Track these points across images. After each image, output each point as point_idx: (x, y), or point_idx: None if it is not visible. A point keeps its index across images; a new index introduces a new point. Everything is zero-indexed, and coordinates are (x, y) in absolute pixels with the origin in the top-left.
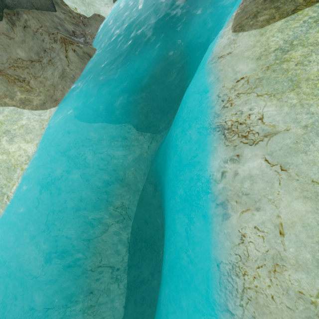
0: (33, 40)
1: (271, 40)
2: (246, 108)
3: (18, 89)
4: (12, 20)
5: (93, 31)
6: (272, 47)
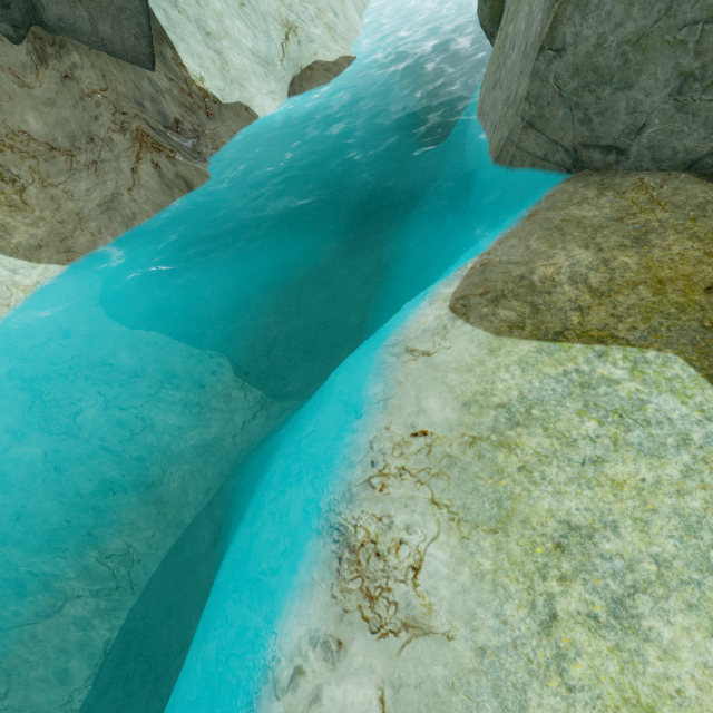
0: (75, 108)
1: (502, 377)
2: (403, 519)
3: None
4: (44, 53)
5: (223, 133)
6: (497, 393)
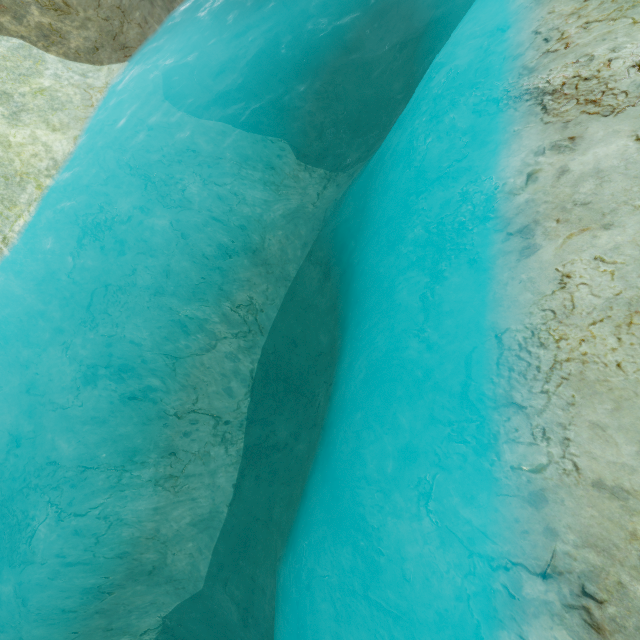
0: None
1: None
2: (605, 48)
3: (34, 1)
4: None
5: None
6: None
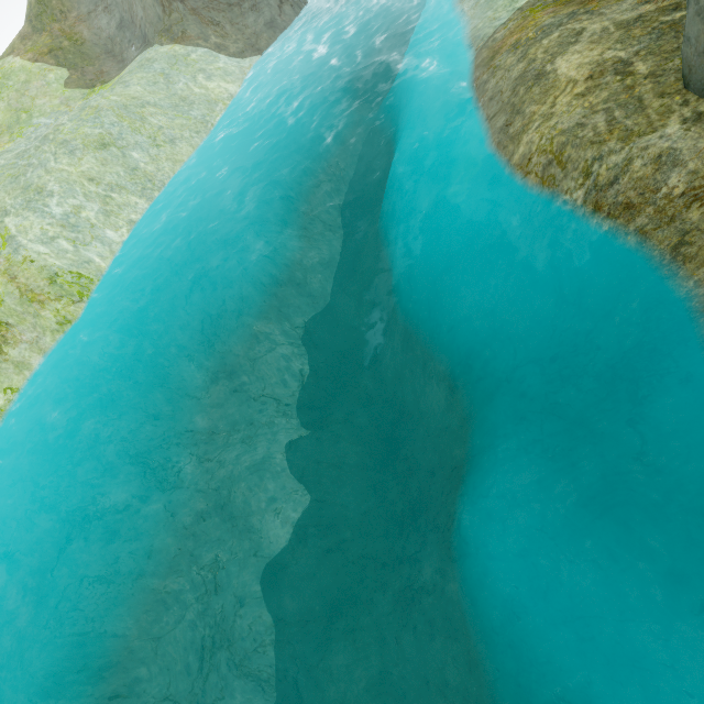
0: None
1: None
2: None
3: (212, 34)
4: None
5: None
6: None
